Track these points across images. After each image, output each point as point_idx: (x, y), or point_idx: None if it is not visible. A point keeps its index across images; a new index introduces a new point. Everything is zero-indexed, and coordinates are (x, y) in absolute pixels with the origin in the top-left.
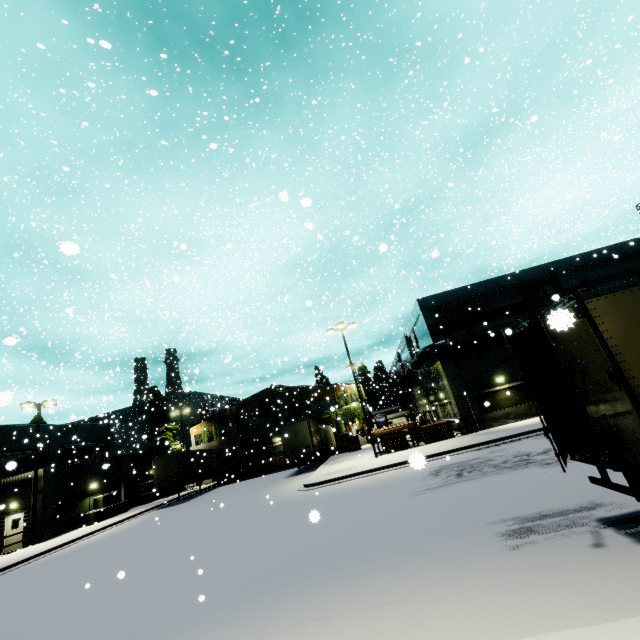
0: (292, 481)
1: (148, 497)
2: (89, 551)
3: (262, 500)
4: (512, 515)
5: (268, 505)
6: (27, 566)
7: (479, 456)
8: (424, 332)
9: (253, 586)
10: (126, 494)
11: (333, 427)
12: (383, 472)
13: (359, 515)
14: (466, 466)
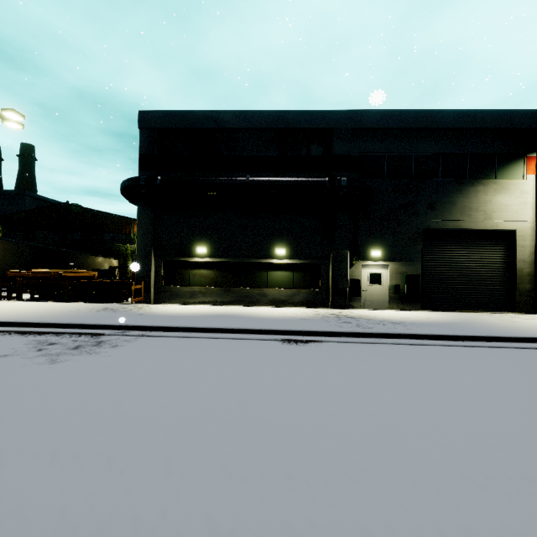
0: None
1: None
2: None
3: None
4: None
5: None
6: None
7: None
8: None
9: None
10: None
11: (120, 261)
12: None
13: None
14: None
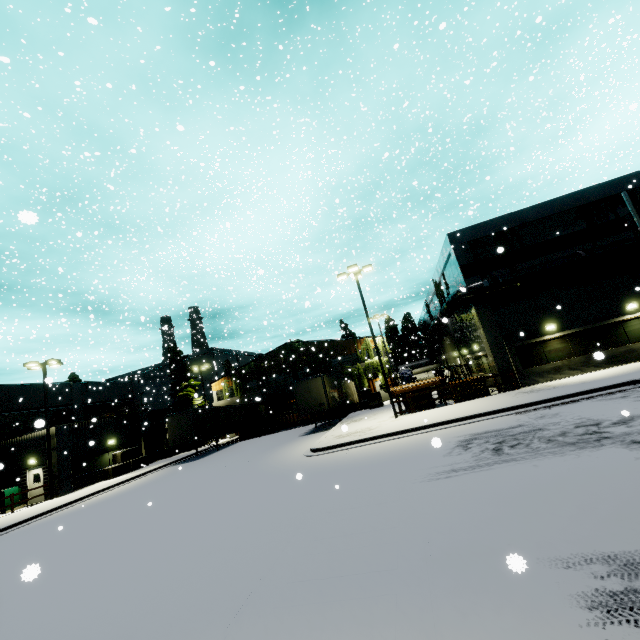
0: (304, 441)
1: (169, 451)
2: (84, 515)
3: (264, 465)
4: (600, 549)
5: (266, 473)
6: (28, 526)
7: (524, 422)
8: (456, 274)
9: (170, 635)
10: (147, 449)
11: (355, 382)
12: (401, 438)
13: (356, 506)
14: (507, 437)
